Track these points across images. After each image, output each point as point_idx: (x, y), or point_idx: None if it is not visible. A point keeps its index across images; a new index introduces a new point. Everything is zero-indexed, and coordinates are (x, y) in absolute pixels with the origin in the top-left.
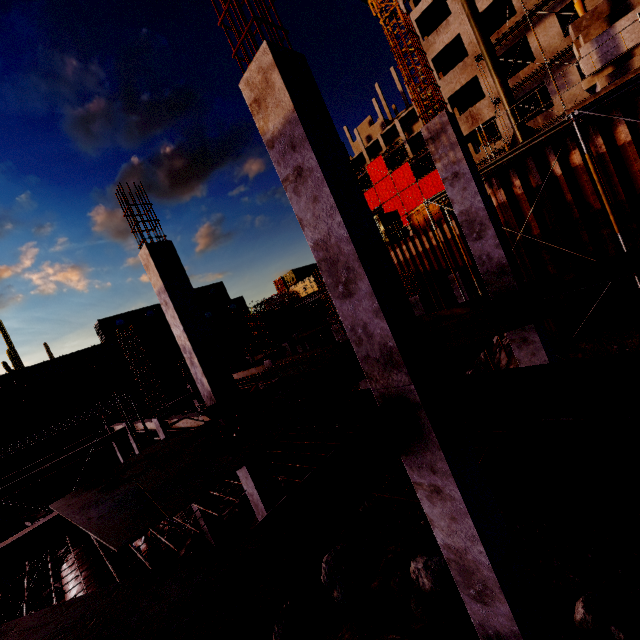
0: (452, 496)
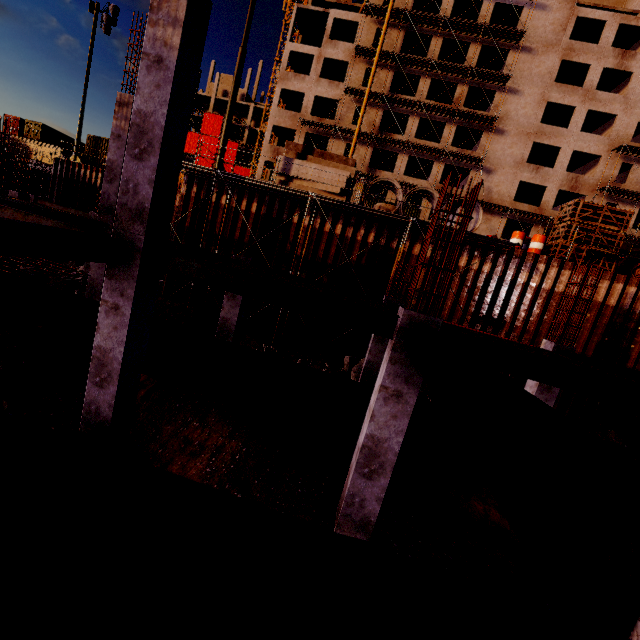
0: None
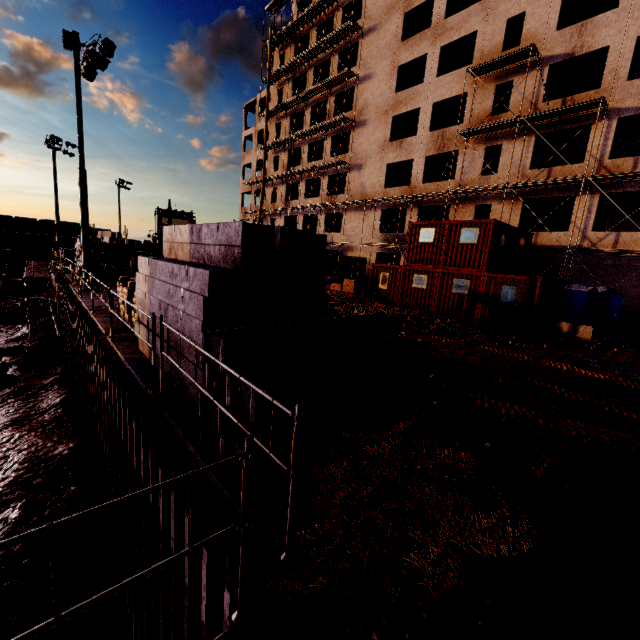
0: None
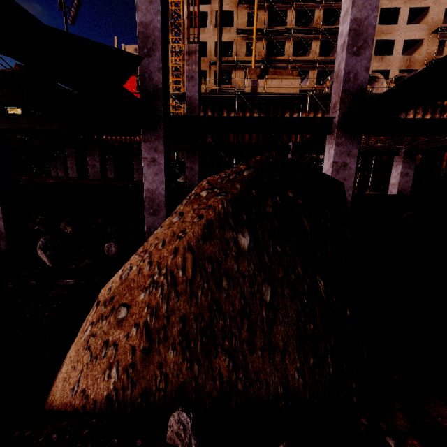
0: (160, 163)
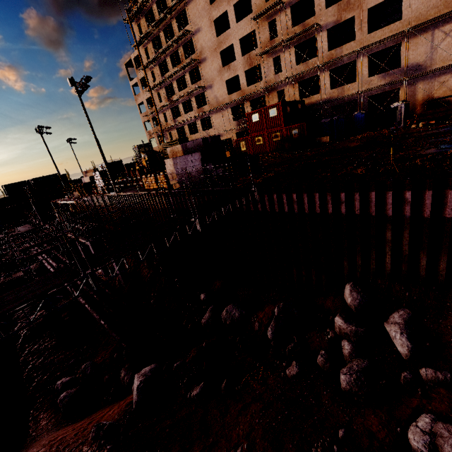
0: None
